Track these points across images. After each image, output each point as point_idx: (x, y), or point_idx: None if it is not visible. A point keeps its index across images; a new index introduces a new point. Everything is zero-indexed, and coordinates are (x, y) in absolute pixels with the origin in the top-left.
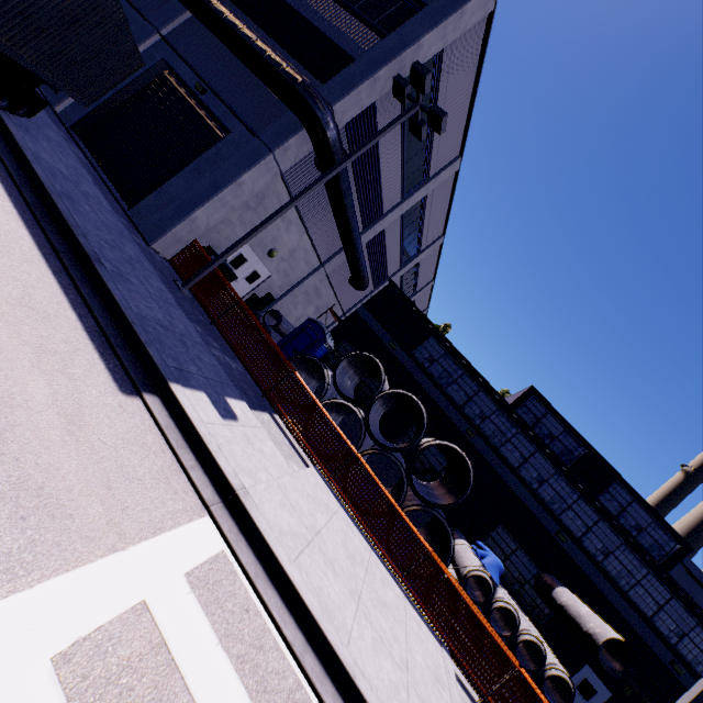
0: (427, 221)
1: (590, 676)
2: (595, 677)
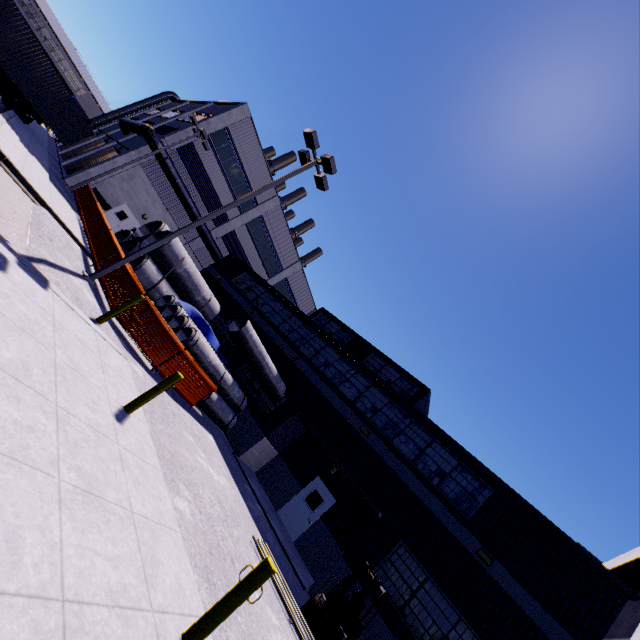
0: (276, 241)
1: (320, 487)
2: (325, 487)
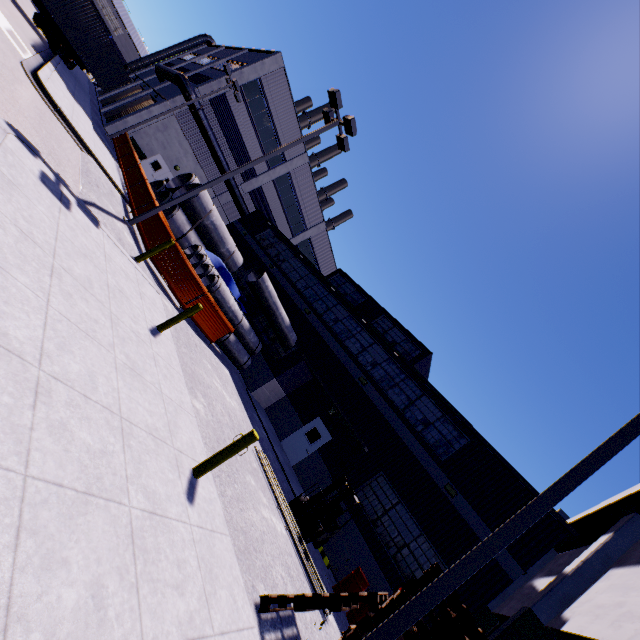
0: (302, 200)
1: (319, 425)
2: (324, 426)
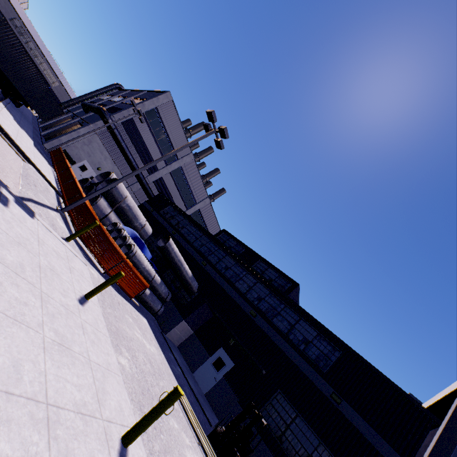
0: (191, 184)
1: (223, 354)
2: (226, 355)
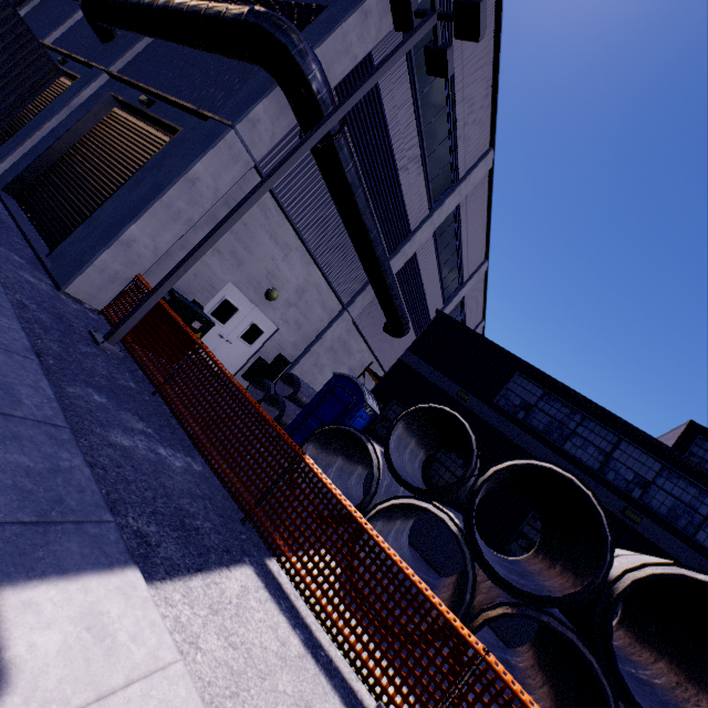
0: (465, 241)
1: None
2: None
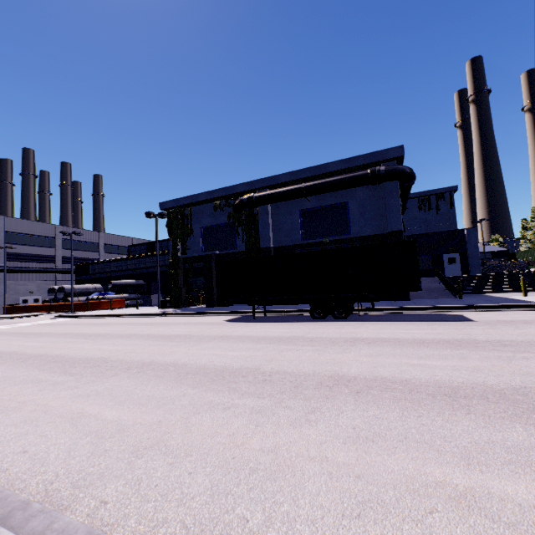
0: (81, 239)
1: None
2: None
